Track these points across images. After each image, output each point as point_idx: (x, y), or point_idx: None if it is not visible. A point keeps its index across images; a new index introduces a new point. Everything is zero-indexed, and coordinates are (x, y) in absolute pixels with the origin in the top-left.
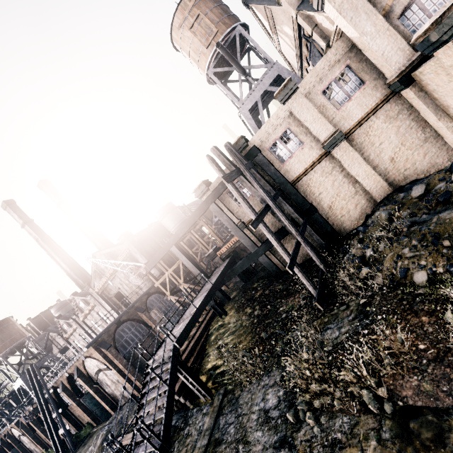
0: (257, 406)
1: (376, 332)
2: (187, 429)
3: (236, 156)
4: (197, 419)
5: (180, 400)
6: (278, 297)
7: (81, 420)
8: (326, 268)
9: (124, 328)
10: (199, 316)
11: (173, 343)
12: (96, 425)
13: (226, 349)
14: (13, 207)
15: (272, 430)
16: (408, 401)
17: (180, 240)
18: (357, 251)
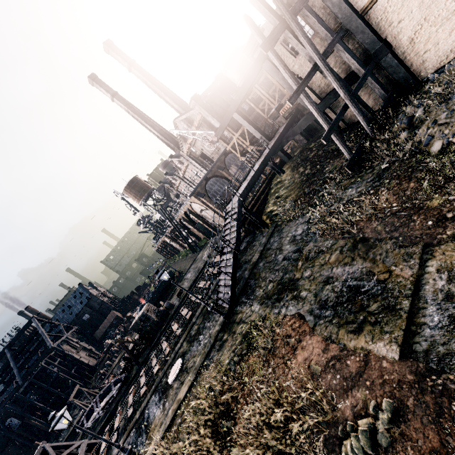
0: (291, 234)
1: (377, 192)
2: (254, 243)
3: (280, 0)
4: (259, 238)
5: (250, 229)
6: (328, 158)
7: (199, 236)
8: (372, 131)
9: (211, 182)
10: (257, 177)
11: (237, 197)
12: (209, 239)
13: (280, 199)
14: (97, 81)
15: (294, 245)
16: (365, 235)
17: (244, 99)
18: (410, 110)
